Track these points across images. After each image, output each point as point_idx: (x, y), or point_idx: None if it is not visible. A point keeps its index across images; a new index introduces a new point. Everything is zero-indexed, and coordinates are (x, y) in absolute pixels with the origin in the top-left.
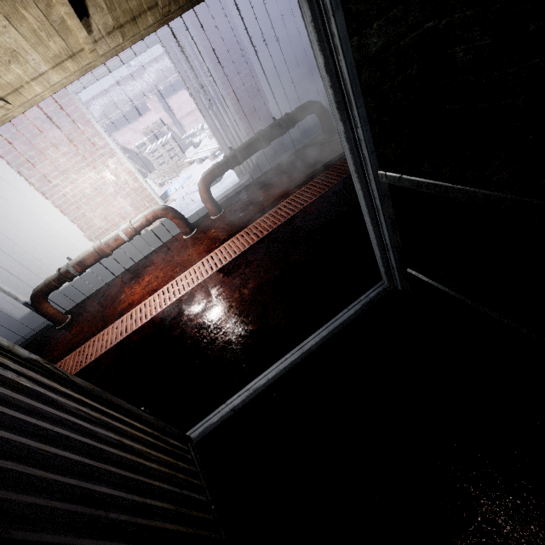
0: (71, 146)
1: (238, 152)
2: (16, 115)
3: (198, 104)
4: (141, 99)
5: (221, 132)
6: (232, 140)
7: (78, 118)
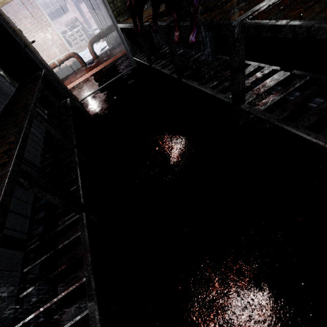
0: (32, 19)
1: (104, 31)
2: (9, 1)
3: (87, 6)
4: (63, 2)
5: (99, 21)
6: (104, 26)
7: (35, 6)
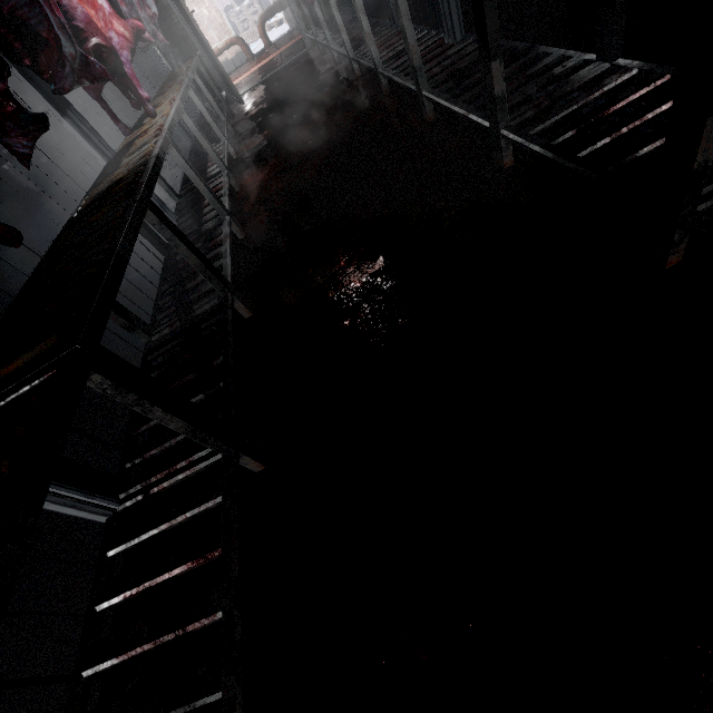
0: None
1: None
2: None
3: None
4: None
5: None
6: None
7: None
